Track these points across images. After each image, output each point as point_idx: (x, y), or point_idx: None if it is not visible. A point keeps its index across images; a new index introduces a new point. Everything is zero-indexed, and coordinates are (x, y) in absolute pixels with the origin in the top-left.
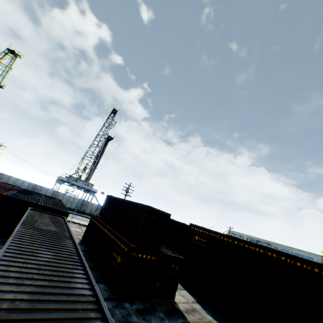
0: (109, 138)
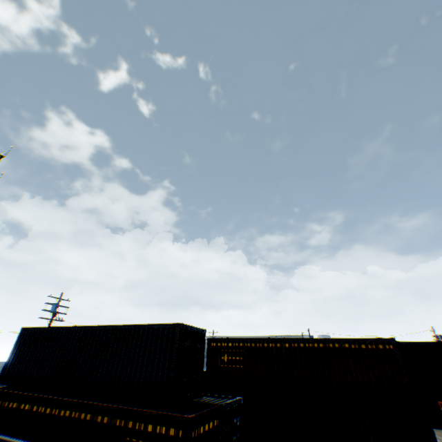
0: None
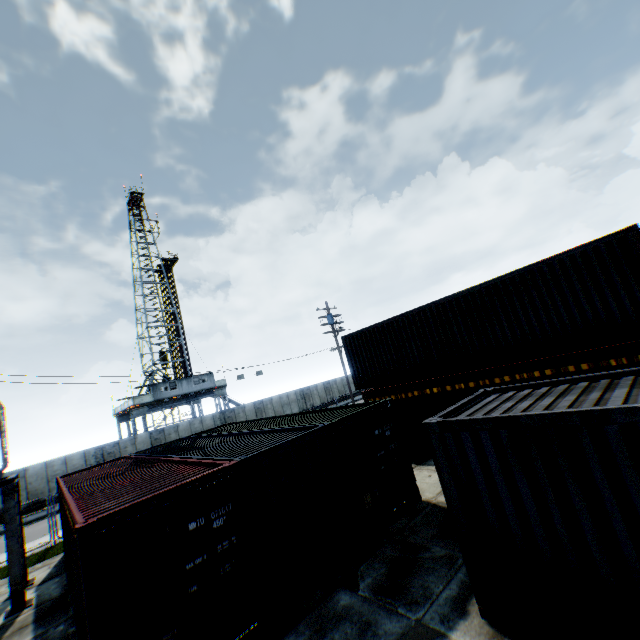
0: (167, 263)
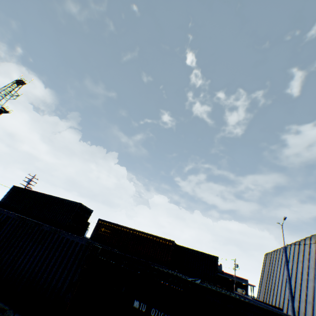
0: (4, 110)
